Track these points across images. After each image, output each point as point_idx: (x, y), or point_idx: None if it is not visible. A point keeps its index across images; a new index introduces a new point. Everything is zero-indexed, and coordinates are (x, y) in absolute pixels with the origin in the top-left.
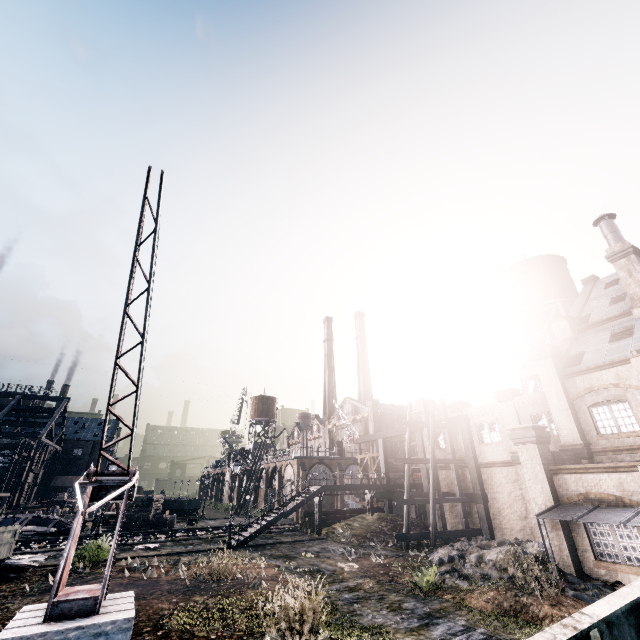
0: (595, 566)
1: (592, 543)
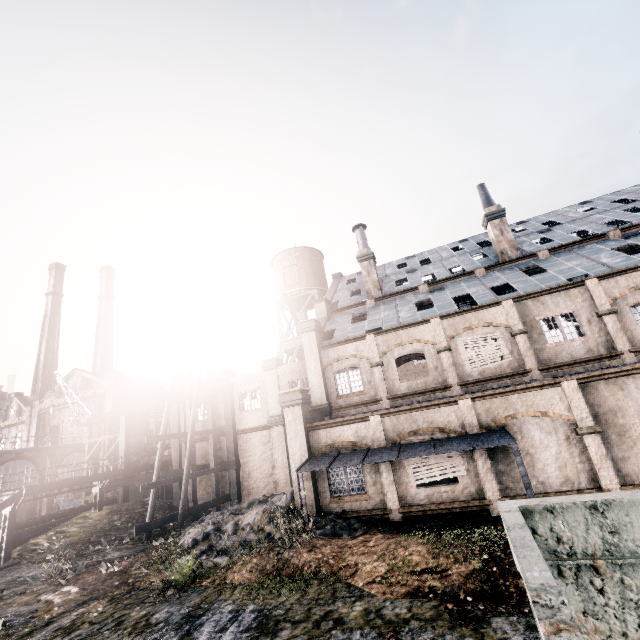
0: (330, 503)
1: (330, 484)
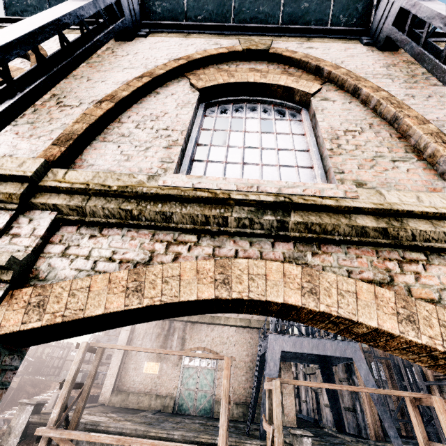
0: None
1: None
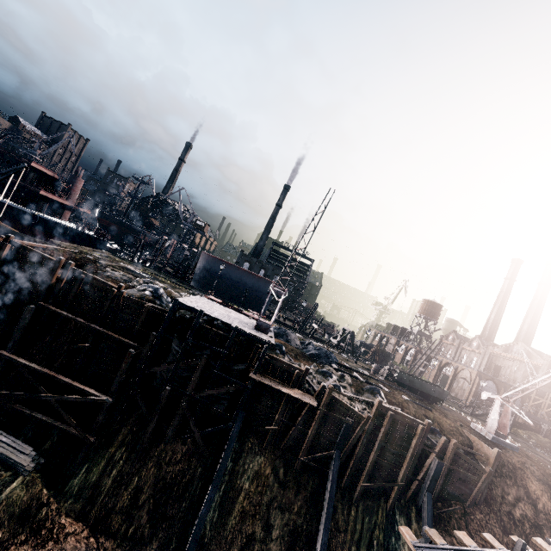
0: None
1: None
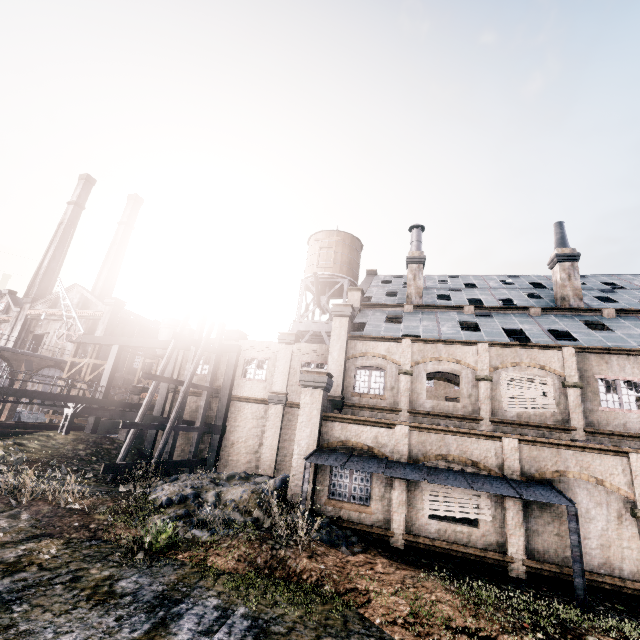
0: (326, 504)
1: (330, 484)
